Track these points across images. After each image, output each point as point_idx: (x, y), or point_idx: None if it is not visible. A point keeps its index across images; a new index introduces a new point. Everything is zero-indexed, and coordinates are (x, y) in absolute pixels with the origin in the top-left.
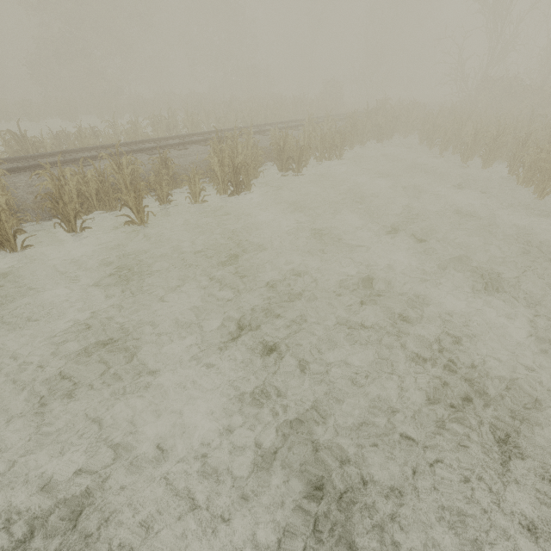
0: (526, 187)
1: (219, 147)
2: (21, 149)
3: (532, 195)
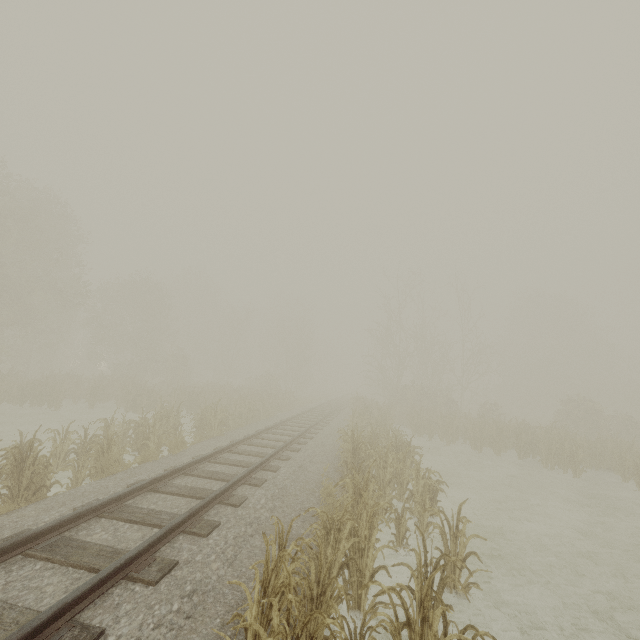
0: (552, 469)
1: (397, 456)
2: (14, 483)
3: (564, 475)
